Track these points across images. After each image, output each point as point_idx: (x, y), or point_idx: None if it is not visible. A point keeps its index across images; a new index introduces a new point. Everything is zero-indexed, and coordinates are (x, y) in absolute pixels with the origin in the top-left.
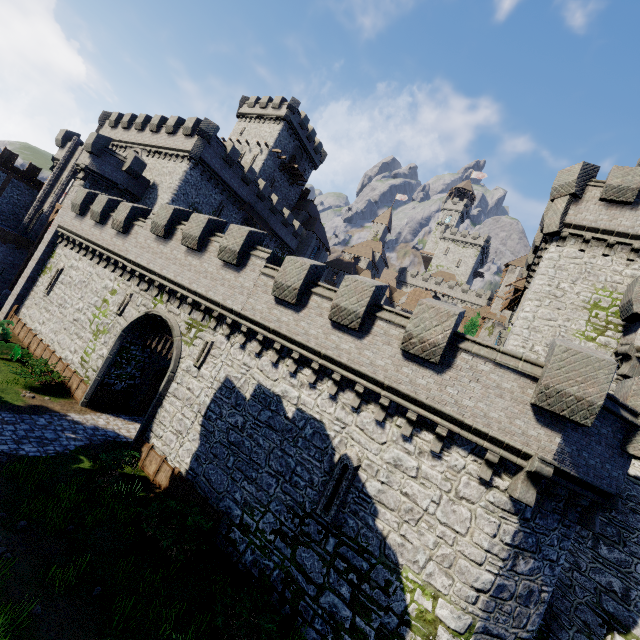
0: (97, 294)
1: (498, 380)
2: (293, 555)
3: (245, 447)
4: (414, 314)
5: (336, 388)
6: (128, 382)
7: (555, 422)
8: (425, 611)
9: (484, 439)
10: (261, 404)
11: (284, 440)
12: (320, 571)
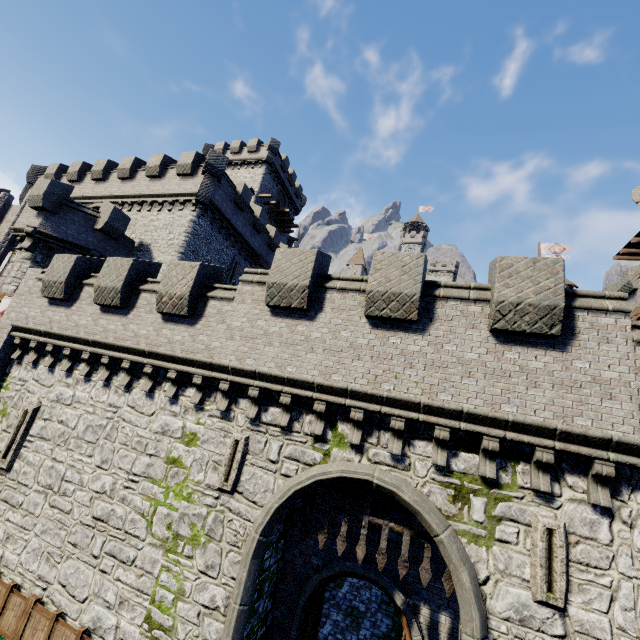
0: (145, 449)
1: None
2: None
3: None
4: None
5: None
6: (258, 635)
7: None
8: None
9: None
10: None
11: None
12: None
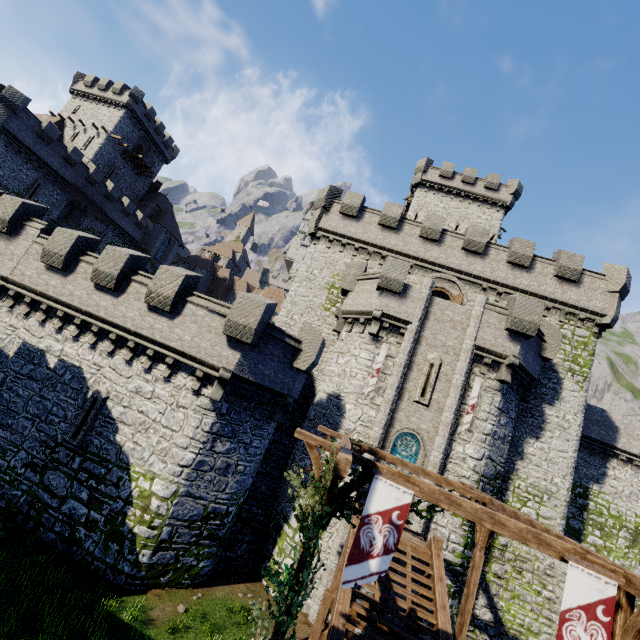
0: None
1: (209, 321)
2: (41, 480)
3: (3, 399)
4: (155, 276)
5: (95, 339)
6: None
7: (239, 345)
8: (144, 490)
9: (196, 362)
10: (24, 359)
11: (44, 387)
12: (65, 486)
